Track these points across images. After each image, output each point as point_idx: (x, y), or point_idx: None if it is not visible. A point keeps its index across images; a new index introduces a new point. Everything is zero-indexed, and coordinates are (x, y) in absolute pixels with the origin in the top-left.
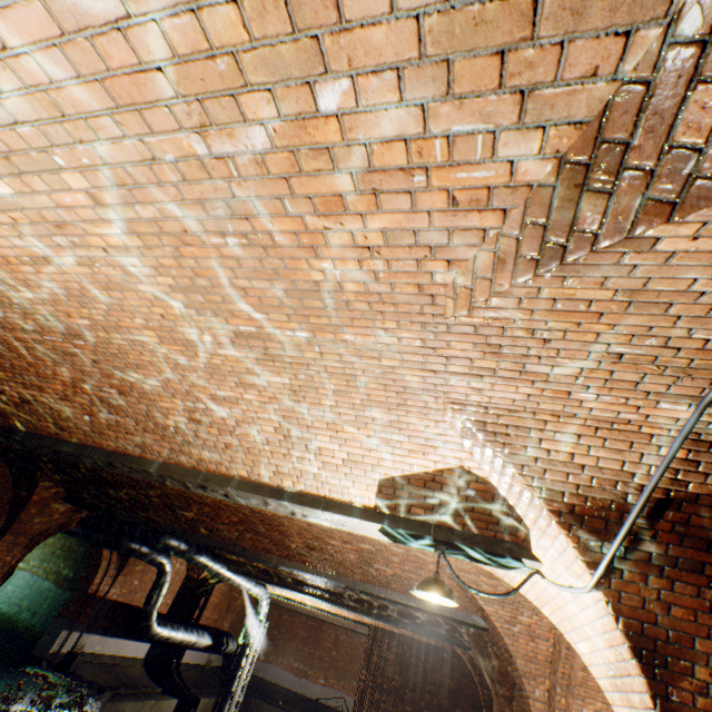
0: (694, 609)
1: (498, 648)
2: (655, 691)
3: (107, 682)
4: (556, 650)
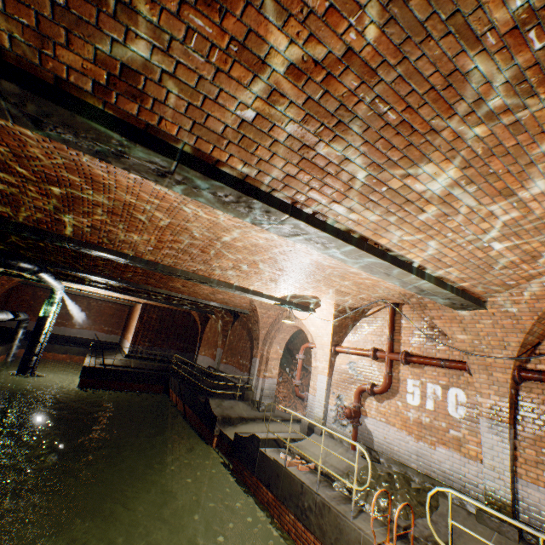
0: (346, 324)
1: (249, 319)
2: (332, 338)
3: None
4: (277, 321)
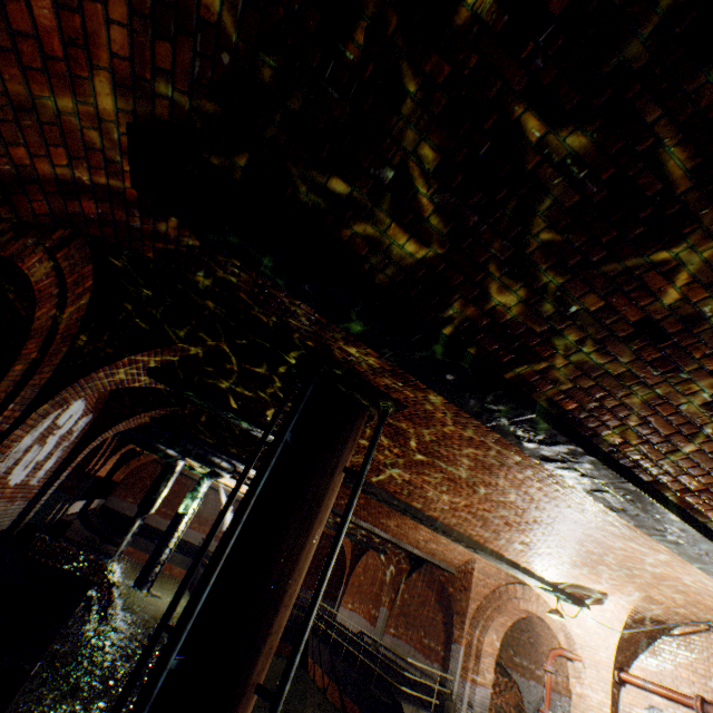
0: (636, 639)
1: (451, 580)
2: (615, 656)
3: (81, 541)
4: (496, 595)
